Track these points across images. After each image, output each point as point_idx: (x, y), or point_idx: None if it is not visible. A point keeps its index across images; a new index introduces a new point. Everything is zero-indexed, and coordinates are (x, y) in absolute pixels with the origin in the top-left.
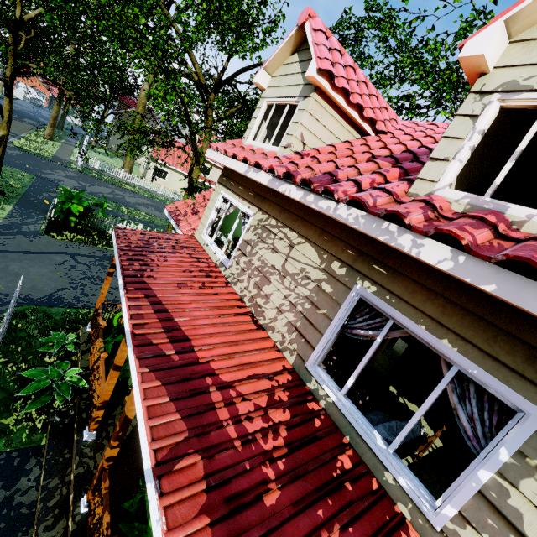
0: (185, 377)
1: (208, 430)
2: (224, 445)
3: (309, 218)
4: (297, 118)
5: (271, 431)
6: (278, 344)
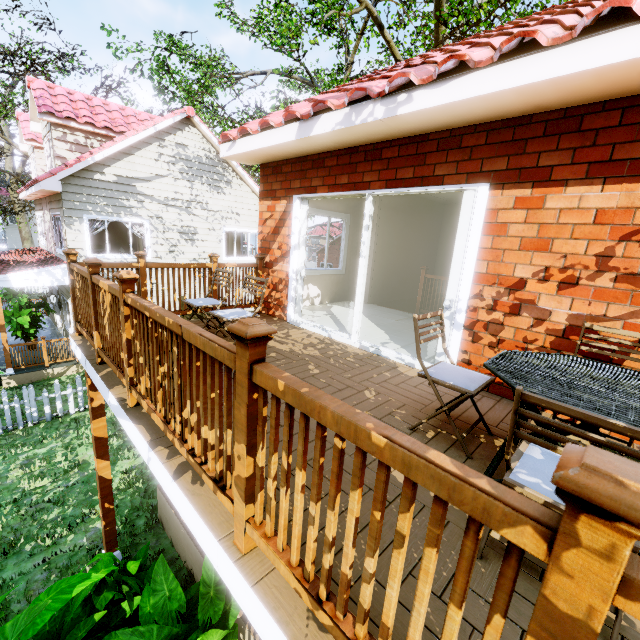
0: (1, 263)
1: (4, 265)
2: (9, 265)
3: (45, 201)
4: (35, 162)
5: (29, 262)
6: (54, 254)
